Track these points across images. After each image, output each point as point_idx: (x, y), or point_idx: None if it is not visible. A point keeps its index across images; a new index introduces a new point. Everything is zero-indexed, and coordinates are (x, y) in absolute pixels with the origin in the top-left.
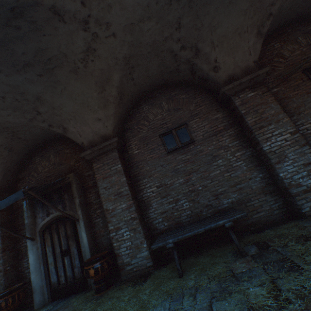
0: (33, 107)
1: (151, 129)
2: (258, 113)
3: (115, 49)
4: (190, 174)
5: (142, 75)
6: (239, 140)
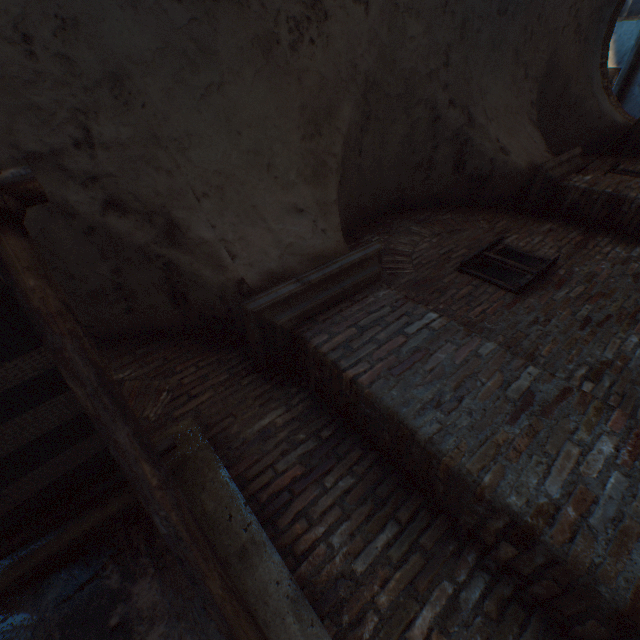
0: (77, 107)
1: (423, 265)
2: (634, 189)
3: (358, 43)
4: (635, 319)
5: (373, 154)
6: (638, 246)
